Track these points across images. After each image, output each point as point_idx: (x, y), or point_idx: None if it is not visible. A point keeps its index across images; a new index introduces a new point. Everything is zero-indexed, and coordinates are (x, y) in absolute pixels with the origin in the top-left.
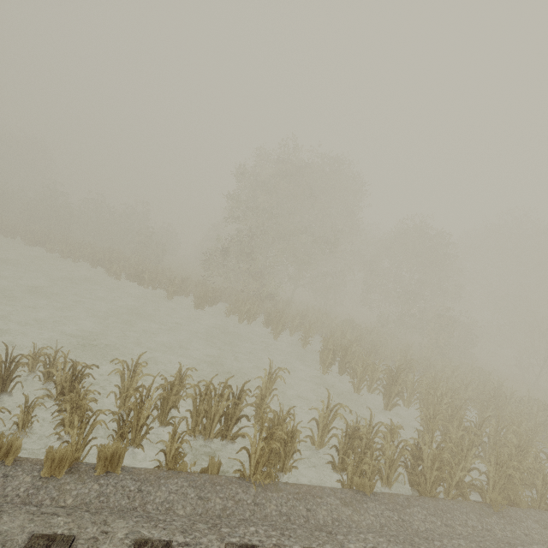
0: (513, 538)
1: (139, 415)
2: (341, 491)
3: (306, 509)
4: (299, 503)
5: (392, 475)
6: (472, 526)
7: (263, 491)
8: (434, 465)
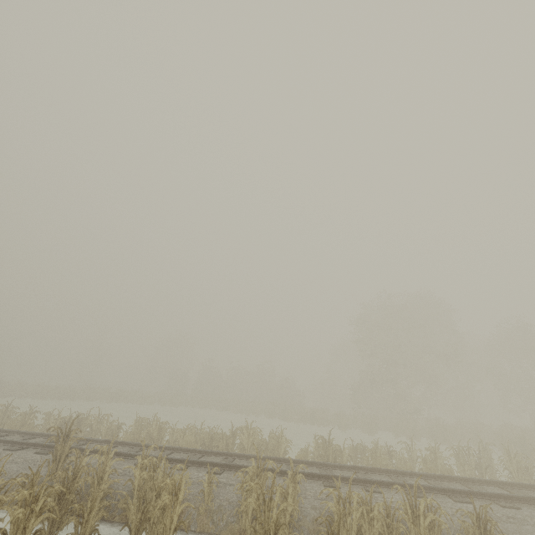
0: None
1: (436, 463)
2: None
3: None
4: None
5: None
6: None
7: None
8: None
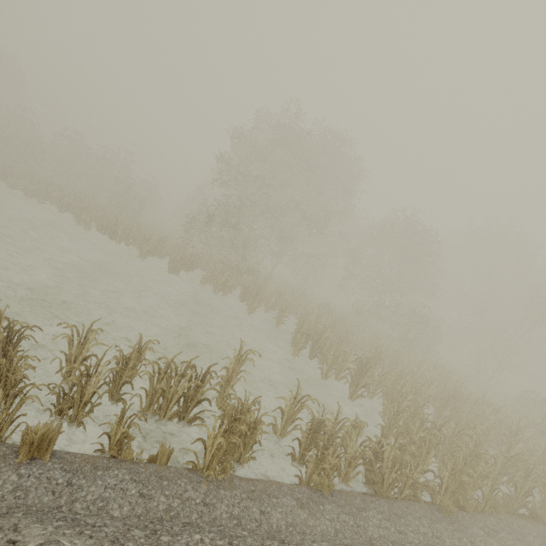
0: (460, 545)
1: (83, 391)
2: (298, 489)
3: (260, 512)
4: (253, 503)
5: (351, 472)
6: (423, 532)
7: (215, 489)
8: (394, 467)
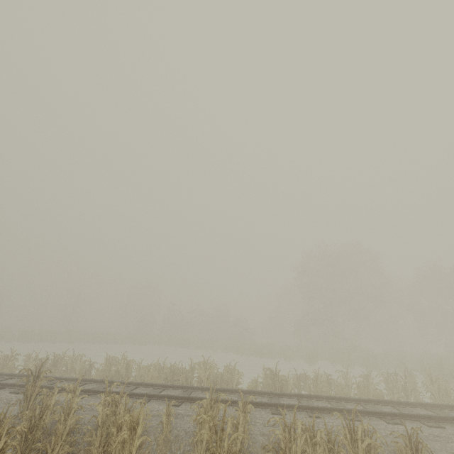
0: None
1: (369, 388)
2: None
3: None
4: None
5: None
6: None
7: None
8: None
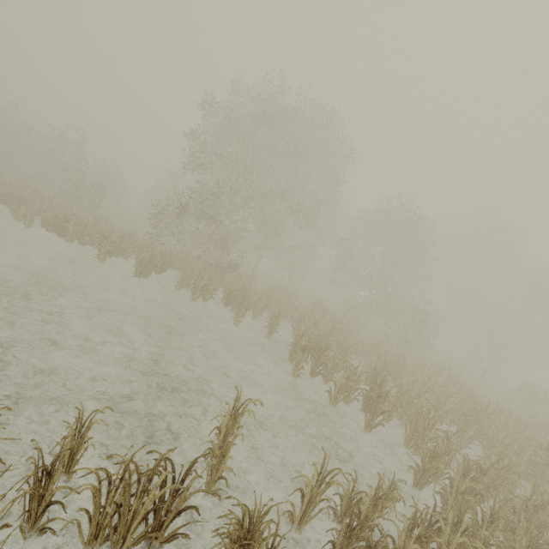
0: None
1: None
2: None
3: None
4: None
5: None
6: None
7: None
8: None
